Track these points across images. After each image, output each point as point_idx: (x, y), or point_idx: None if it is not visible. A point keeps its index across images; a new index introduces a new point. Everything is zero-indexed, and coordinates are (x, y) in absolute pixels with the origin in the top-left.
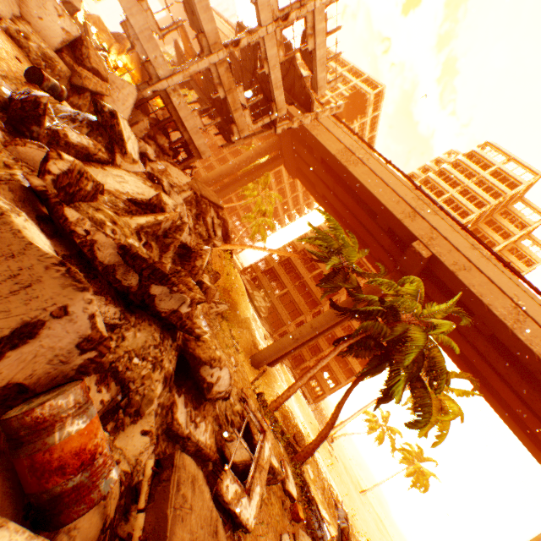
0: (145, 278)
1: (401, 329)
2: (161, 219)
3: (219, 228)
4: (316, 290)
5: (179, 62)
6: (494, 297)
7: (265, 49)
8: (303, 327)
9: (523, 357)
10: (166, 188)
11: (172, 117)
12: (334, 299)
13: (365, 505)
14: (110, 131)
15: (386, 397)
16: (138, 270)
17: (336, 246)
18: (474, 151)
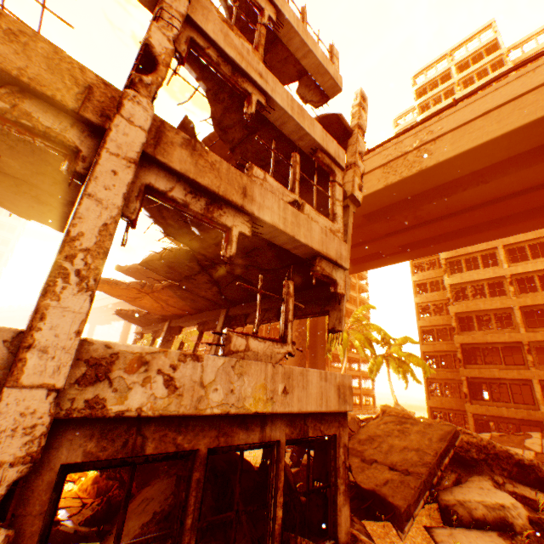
0: None
1: None
2: None
3: None
4: None
5: (143, 325)
6: None
7: (215, 45)
8: None
9: None
10: None
11: (193, 452)
12: None
13: None
14: None
15: None
16: None
17: None
18: (417, 89)
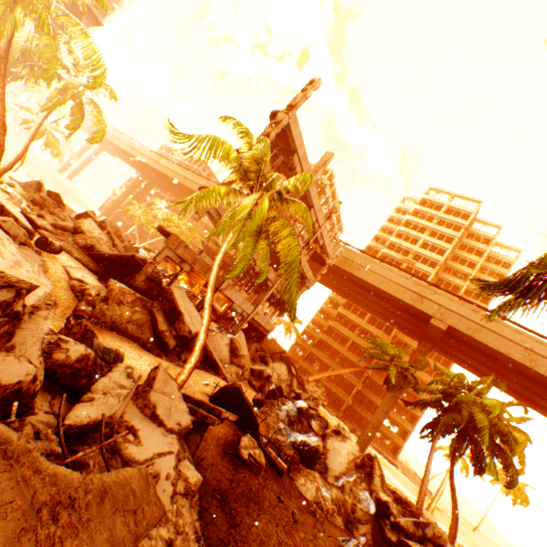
0: (423, 528)
1: (466, 412)
2: (378, 473)
3: (308, 384)
4: (356, 359)
5: (206, 250)
6: (507, 346)
7: None
8: (376, 414)
9: None
10: (342, 432)
11: (254, 325)
12: (374, 362)
13: (484, 542)
14: (305, 416)
15: (481, 468)
16: (420, 526)
17: (387, 358)
18: (424, 198)
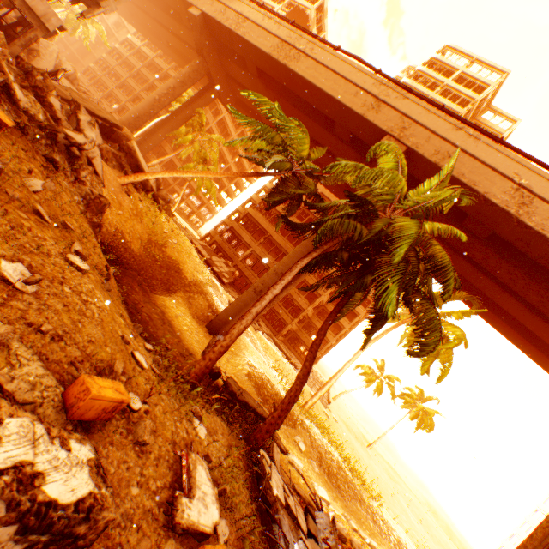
0: None
1: (381, 224)
2: None
3: (90, 127)
4: (284, 243)
5: None
6: (491, 182)
7: None
8: (265, 276)
9: (533, 251)
10: None
11: None
12: None
13: (374, 458)
14: None
15: (376, 323)
16: None
17: (277, 140)
18: (434, 59)
